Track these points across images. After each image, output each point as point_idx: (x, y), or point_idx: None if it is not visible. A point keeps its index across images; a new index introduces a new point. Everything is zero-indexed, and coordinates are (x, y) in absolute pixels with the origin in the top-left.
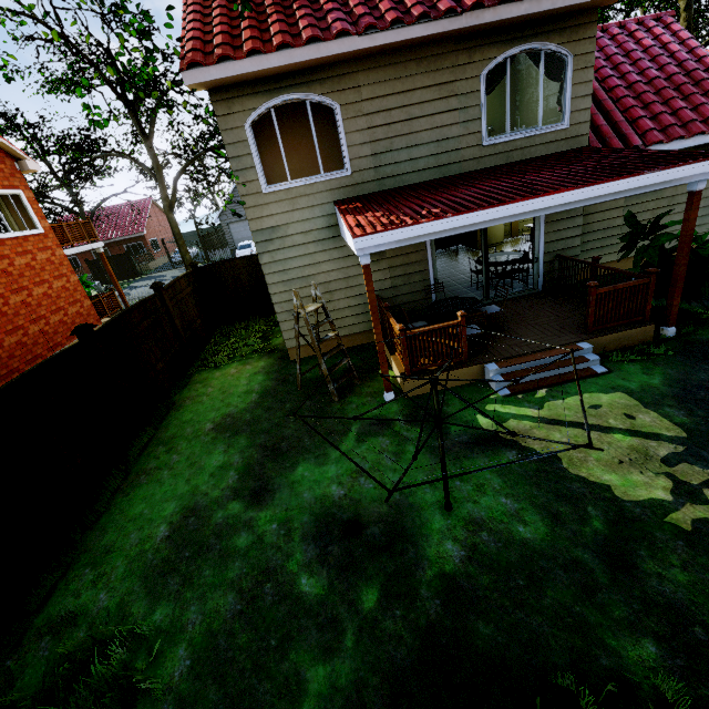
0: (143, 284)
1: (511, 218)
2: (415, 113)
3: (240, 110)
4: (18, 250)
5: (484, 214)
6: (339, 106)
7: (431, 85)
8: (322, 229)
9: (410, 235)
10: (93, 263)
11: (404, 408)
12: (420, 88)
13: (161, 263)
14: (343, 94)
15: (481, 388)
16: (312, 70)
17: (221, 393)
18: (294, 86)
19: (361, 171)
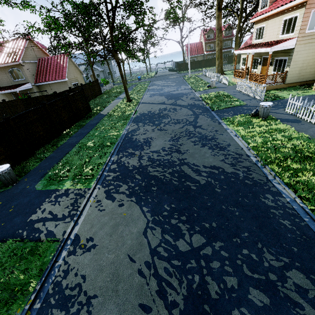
0: None
1: None
2: (2, 76)
3: None
4: None
5: None
6: None
7: (2, 73)
8: None
9: None
10: None
11: None
12: (1, 73)
13: None
14: None
15: None
16: None
17: None
18: None
19: None
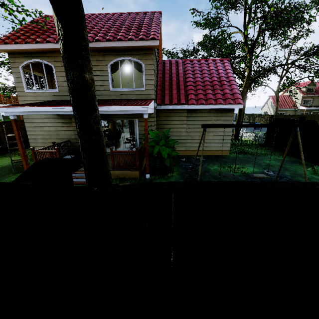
0: None
1: (64, 112)
2: None
3: (18, 61)
4: None
5: (50, 108)
6: (54, 66)
7: None
8: None
9: (21, 110)
10: None
11: None
12: None
13: None
14: (56, 63)
15: None
16: (45, 52)
17: None
18: (38, 57)
19: (63, 91)
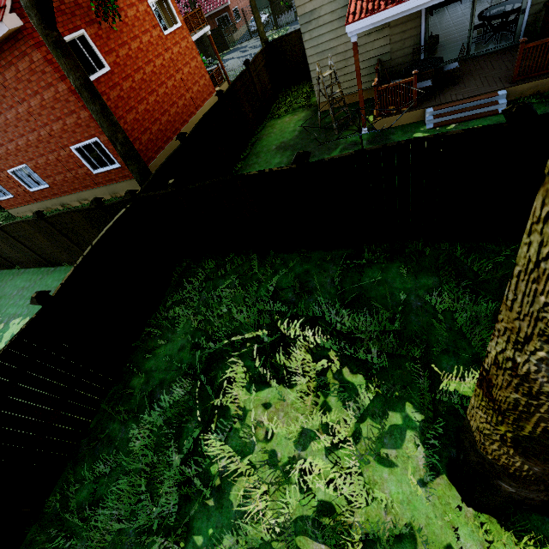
0: (232, 56)
1: None
2: None
3: None
4: (173, 42)
5: None
6: None
7: None
8: (344, 8)
9: (380, 19)
10: (198, 40)
11: (370, 137)
12: None
13: (241, 33)
14: None
15: (419, 125)
16: None
17: (280, 132)
18: None
19: None
